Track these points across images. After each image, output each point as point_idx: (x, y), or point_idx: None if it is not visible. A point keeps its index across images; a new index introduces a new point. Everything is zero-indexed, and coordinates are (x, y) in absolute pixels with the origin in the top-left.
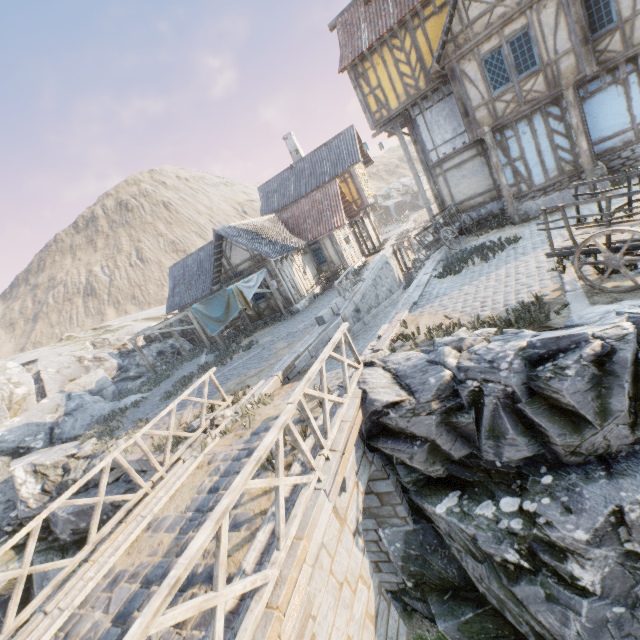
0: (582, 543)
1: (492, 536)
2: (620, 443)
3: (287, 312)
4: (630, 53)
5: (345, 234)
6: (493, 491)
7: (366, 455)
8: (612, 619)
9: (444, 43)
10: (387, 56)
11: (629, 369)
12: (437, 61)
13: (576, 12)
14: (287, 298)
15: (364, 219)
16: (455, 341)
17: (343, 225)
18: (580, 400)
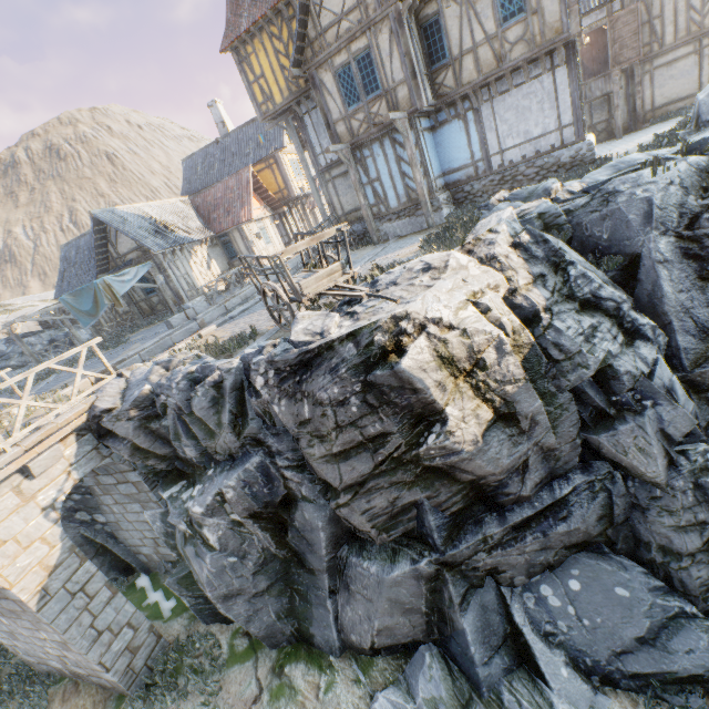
0: (200, 514)
1: (178, 513)
2: (235, 446)
3: (177, 309)
4: (460, 92)
5: (264, 228)
6: (196, 481)
7: (99, 451)
8: (229, 566)
9: (301, 47)
10: (267, 44)
11: (231, 394)
12: (296, 65)
13: (405, 43)
14: (178, 294)
15: (300, 210)
16: (166, 362)
17: (251, 220)
18: (205, 414)
